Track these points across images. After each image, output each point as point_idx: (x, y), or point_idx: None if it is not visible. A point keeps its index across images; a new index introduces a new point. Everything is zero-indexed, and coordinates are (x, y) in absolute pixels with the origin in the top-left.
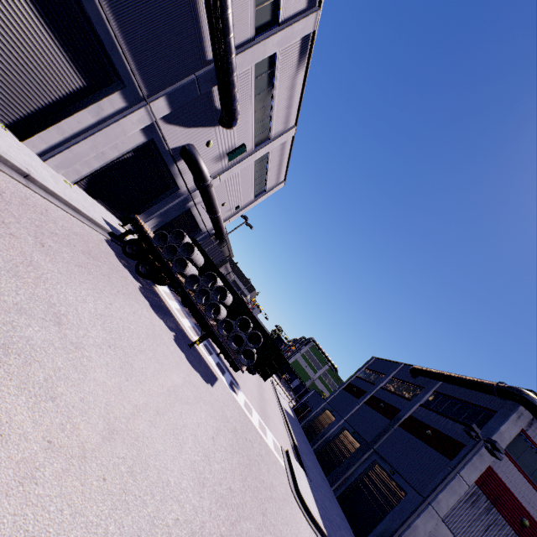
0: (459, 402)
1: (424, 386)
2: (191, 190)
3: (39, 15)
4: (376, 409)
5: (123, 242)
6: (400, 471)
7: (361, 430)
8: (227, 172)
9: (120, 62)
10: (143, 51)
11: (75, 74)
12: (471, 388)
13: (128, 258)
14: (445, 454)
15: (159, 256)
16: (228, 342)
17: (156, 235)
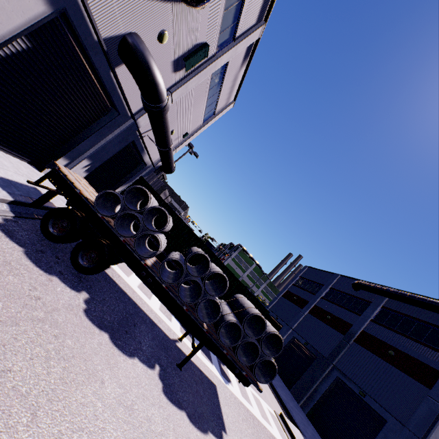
0: (415, 321)
1: (369, 300)
2: (135, 115)
3: None
4: (323, 320)
5: (43, 209)
6: (371, 393)
7: (313, 341)
8: (181, 88)
9: None
10: None
11: None
12: (431, 311)
13: (55, 242)
14: (419, 380)
15: (108, 230)
16: (237, 355)
17: (99, 197)
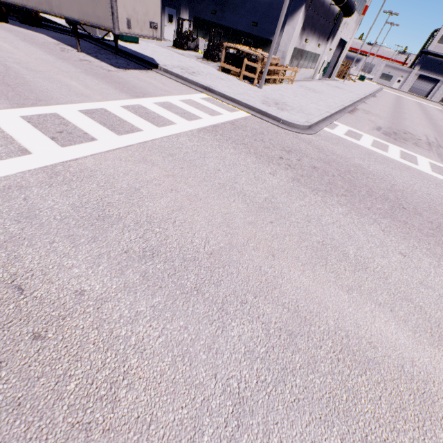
0: None
1: None
2: None
3: (425, 82)
4: None
5: None
6: None
7: None
8: None
9: (437, 78)
10: (441, 74)
11: (432, 84)
12: None
13: None
14: None
15: None
16: None
17: None
